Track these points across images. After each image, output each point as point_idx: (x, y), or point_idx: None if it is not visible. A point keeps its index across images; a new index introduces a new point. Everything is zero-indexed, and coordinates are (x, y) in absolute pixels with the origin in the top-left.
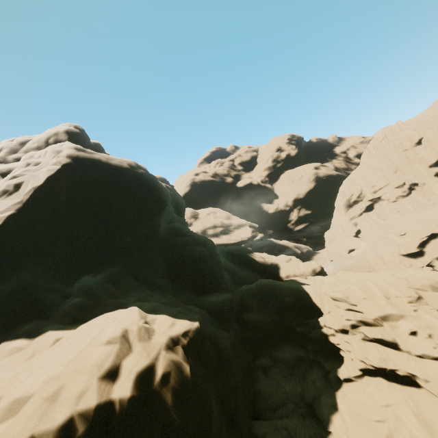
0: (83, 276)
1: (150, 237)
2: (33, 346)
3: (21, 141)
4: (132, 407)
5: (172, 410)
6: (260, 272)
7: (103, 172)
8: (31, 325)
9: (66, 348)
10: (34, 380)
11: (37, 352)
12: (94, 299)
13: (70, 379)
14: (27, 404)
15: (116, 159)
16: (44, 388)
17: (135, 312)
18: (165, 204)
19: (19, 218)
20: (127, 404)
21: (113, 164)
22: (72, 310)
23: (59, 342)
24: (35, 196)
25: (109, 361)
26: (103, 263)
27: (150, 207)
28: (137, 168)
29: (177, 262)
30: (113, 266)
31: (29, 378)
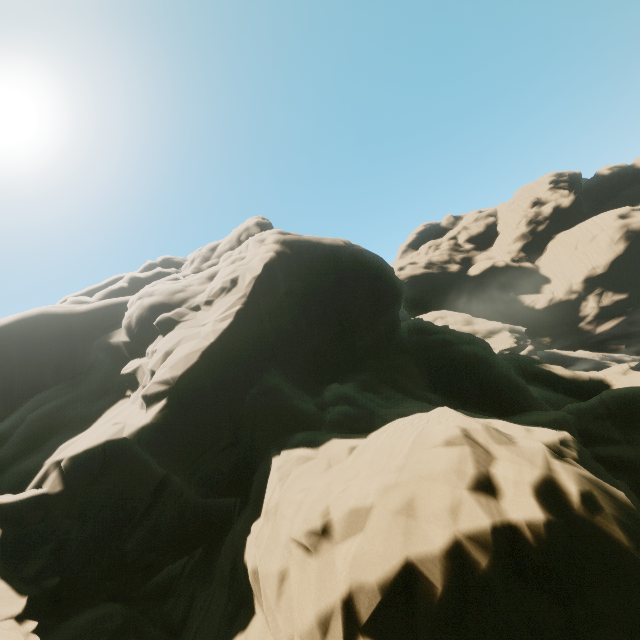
0: (326, 386)
1: (393, 336)
2: (323, 455)
3: (211, 247)
4: (555, 539)
5: (639, 556)
6: (571, 394)
7: (318, 254)
8: (303, 434)
9: (377, 454)
10: (361, 489)
11: (333, 462)
12: (361, 408)
13: (419, 488)
14: (370, 517)
15: (326, 238)
16: (385, 498)
17: (453, 412)
18: (402, 288)
19: (247, 314)
20: (545, 533)
21: (326, 244)
22: (344, 418)
23: (357, 451)
24: (256, 287)
25: (468, 466)
26: (343, 372)
27: (387, 291)
28: (353, 246)
29: (441, 369)
30: (360, 373)
31: (350, 486)
